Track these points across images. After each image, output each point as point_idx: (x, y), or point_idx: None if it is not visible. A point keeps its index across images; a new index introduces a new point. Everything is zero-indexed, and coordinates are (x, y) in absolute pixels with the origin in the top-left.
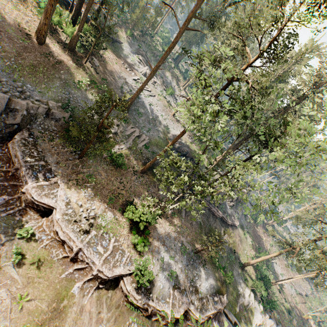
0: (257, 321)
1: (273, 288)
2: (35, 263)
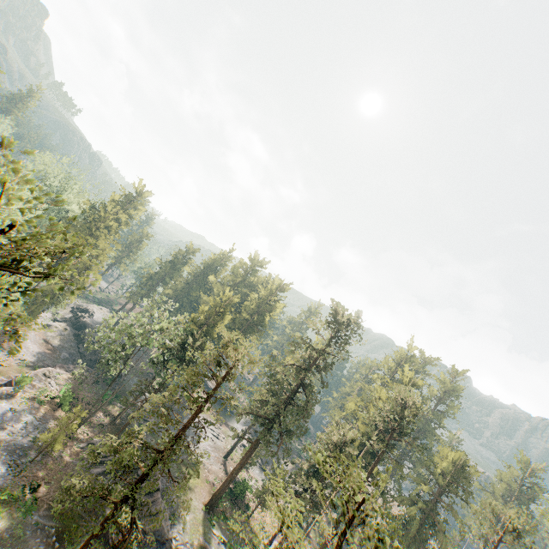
0: None
1: None
2: (20, 369)
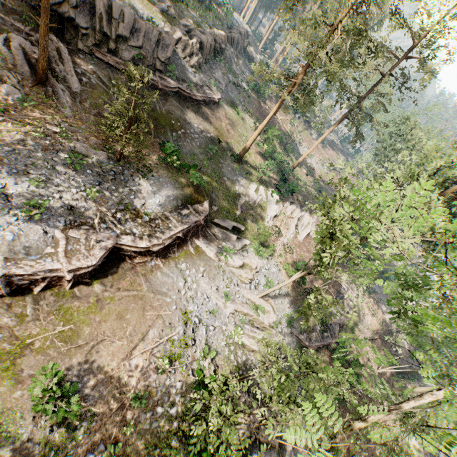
0: (272, 213)
1: (297, 174)
2: None
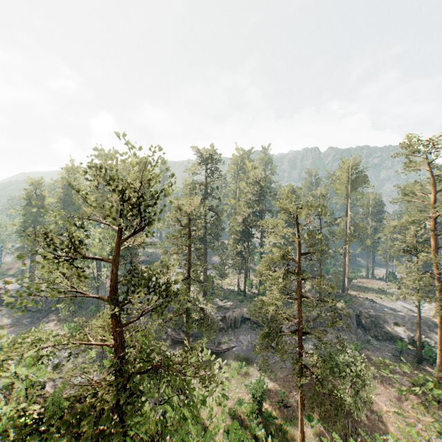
0: None
1: None
2: None
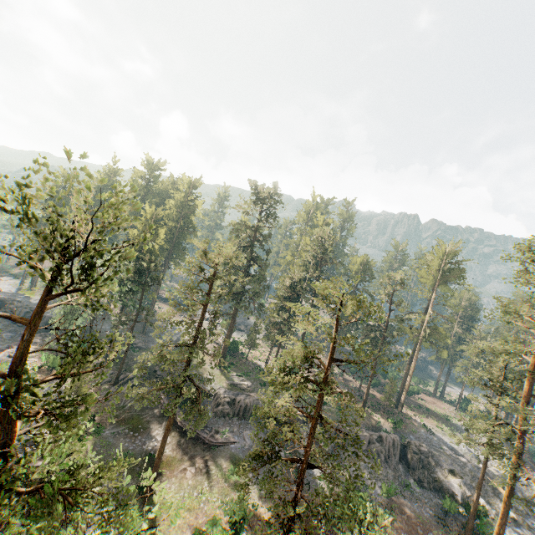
0: None
1: None
2: None
